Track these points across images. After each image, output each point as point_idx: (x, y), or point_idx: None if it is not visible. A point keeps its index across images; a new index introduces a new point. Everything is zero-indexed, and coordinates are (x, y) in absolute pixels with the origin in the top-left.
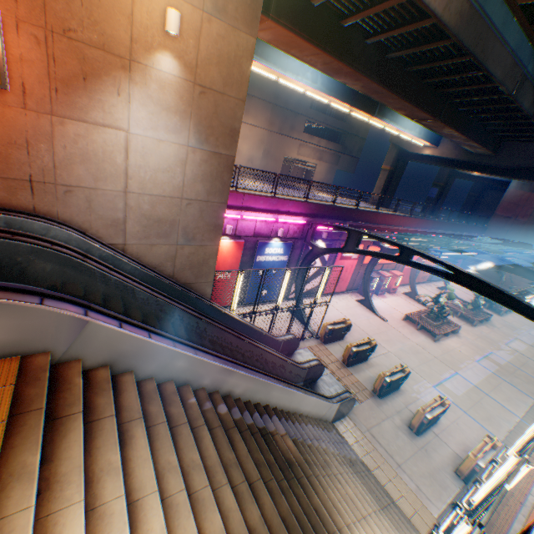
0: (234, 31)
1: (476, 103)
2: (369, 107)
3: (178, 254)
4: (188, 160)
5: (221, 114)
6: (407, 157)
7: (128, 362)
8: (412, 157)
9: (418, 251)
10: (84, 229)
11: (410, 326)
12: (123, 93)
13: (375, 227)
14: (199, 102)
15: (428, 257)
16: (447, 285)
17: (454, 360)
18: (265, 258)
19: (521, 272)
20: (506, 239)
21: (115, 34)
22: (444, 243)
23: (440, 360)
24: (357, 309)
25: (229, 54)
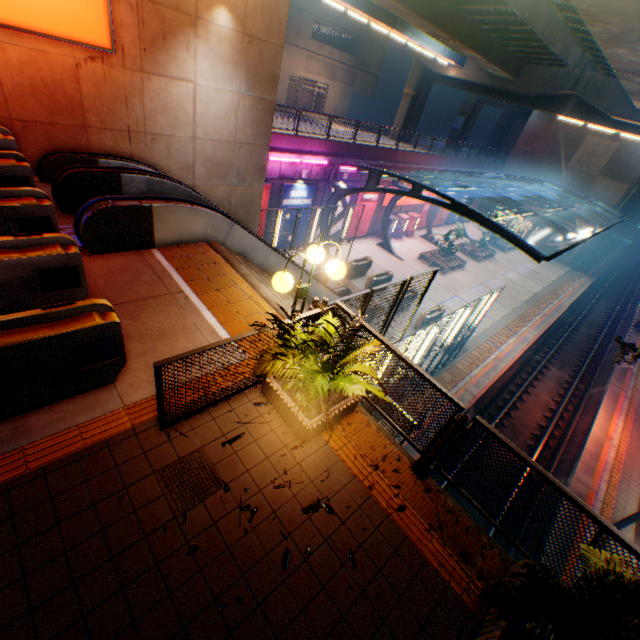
0: None
1: (497, 23)
2: (390, 17)
3: (233, 195)
4: (240, 107)
5: (265, 62)
6: (432, 79)
7: (248, 255)
8: (437, 79)
9: (426, 187)
10: (165, 173)
11: (423, 264)
12: (191, 49)
13: (395, 167)
14: (248, 52)
15: (433, 191)
16: (458, 224)
17: (456, 288)
18: (291, 202)
19: (510, 204)
20: (521, 177)
21: None
22: (454, 180)
23: (445, 288)
24: (377, 252)
25: (271, 4)
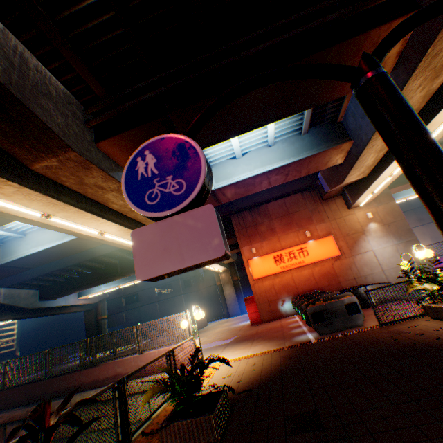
0: (385, 204)
1: None
2: None
3: None
4: (397, 249)
5: (398, 227)
6: None
7: None
8: None
9: None
10: None
11: None
12: (365, 240)
13: None
14: (388, 229)
15: None
16: None
17: None
18: None
19: None
20: None
21: (356, 228)
22: None
23: None
24: None
25: (388, 210)
